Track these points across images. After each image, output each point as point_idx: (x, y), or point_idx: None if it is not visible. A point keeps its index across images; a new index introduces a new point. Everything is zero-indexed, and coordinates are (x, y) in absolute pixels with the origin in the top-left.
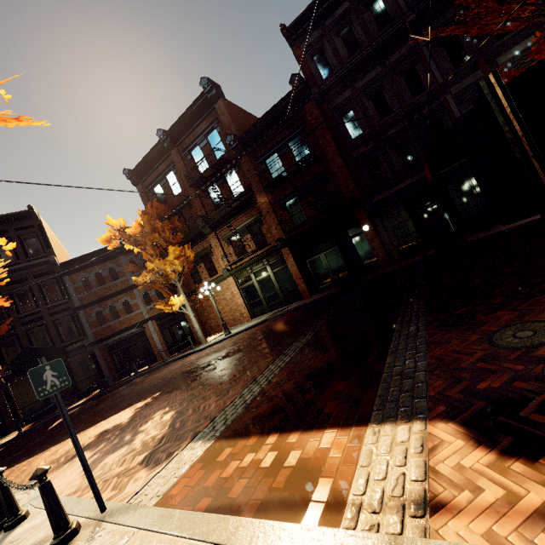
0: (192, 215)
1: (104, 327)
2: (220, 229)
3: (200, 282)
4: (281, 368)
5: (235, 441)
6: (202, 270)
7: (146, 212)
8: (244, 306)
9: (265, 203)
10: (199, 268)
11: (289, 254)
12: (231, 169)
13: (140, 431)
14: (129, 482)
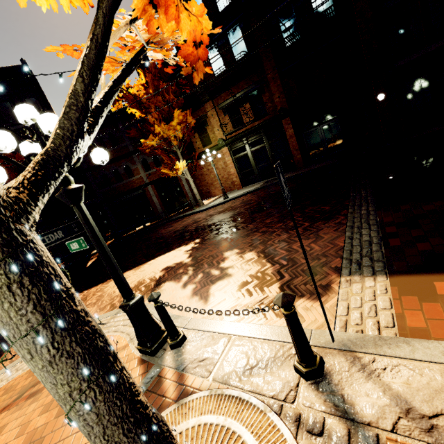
0: (188, 80)
1: (110, 188)
2: (217, 97)
3: (193, 152)
4: (375, 215)
5: (438, 276)
6: (195, 140)
7: (149, 70)
8: (236, 175)
9: (271, 67)
10: (193, 138)
11: (289, 124)
12: (234, 26)
13: (225, 267)
14: (298, 311)
